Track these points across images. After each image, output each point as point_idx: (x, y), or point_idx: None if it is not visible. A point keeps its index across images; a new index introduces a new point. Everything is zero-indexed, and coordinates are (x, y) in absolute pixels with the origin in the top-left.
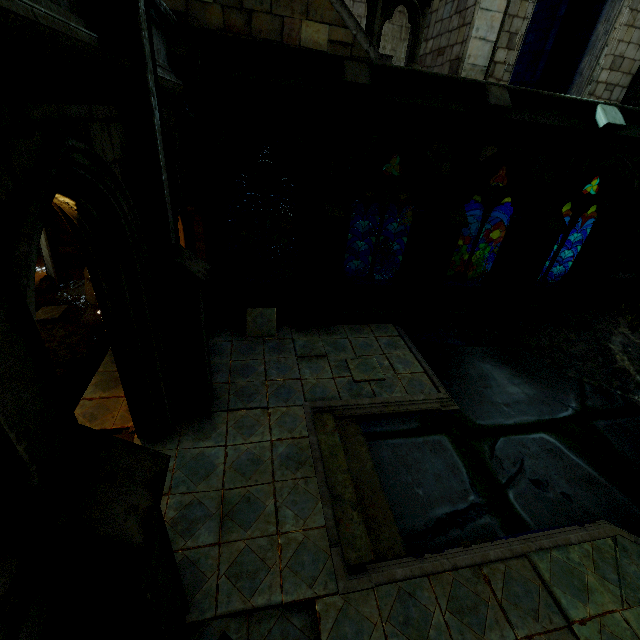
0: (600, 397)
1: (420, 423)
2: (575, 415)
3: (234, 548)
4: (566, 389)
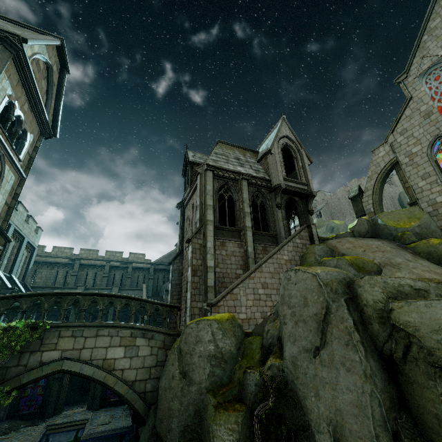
0: None
1: (79, 436)
2: None
3: (59, 418)
4: None
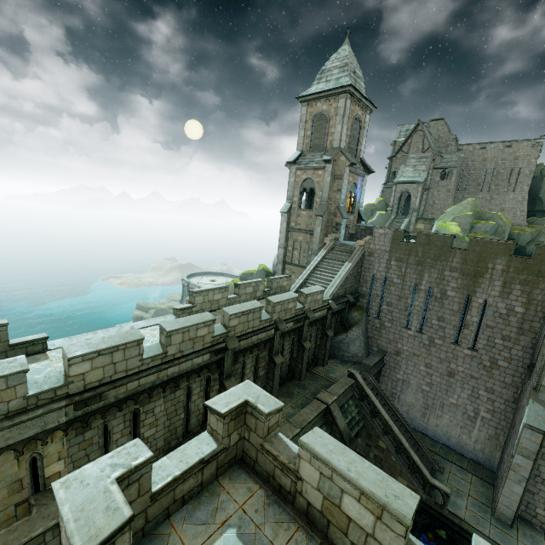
0: None
1: None
2: None
3: None
4: None
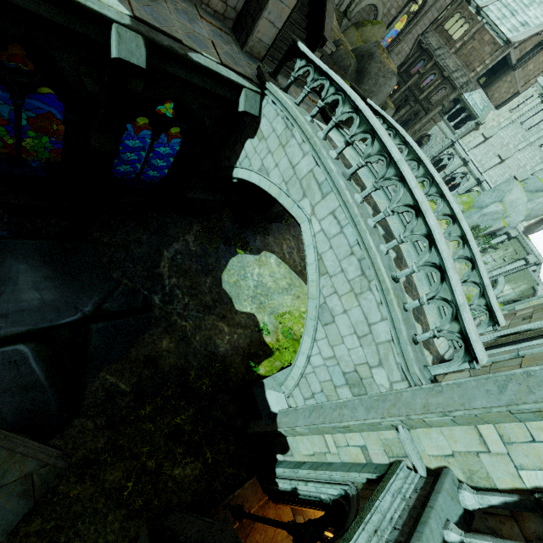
0: (124, 299)
1: None
2: (79, 320)
3: None
4: (96, 292)
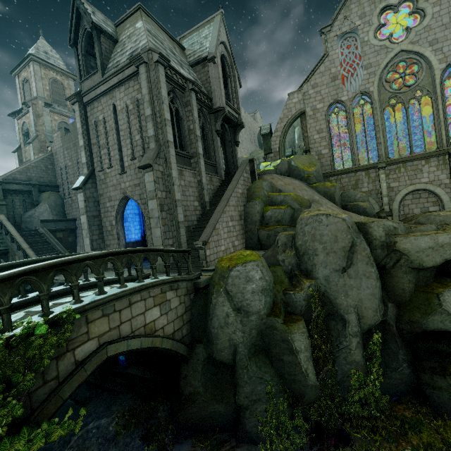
0: None
1: None
2: None
3: None
4: None
